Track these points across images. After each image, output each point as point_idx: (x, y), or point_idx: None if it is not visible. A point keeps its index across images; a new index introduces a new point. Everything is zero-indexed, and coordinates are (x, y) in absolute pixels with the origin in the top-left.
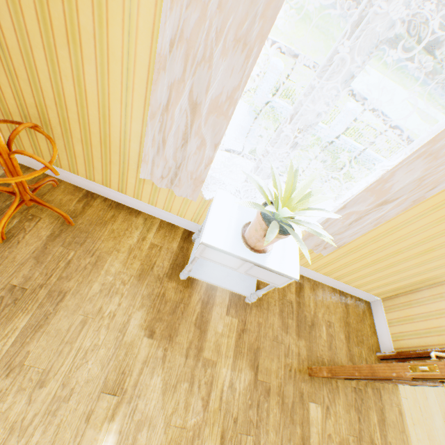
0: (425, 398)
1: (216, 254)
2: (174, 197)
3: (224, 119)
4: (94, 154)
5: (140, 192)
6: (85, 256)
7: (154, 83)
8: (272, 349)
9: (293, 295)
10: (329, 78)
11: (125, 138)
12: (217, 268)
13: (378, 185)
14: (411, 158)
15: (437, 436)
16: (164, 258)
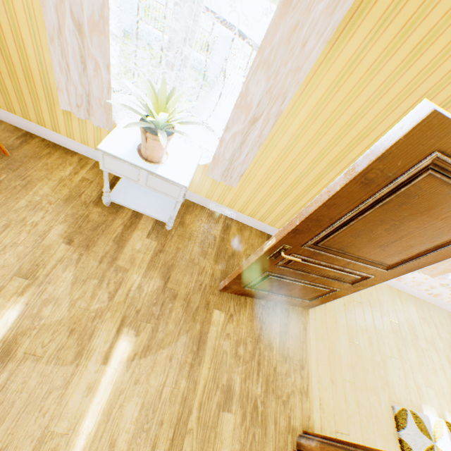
0: (334, 322)
1: (115, 164)
2: (100, 133)
3: (106, 39)
4: (23, 89)
5: (72, 131)
6: (16, 180)
7: (43, 6)
8: (187, 268)
9: (218, 232)
10: (181, 1)
11: (43, 69)
12: (140, 198)
13: (242, 101)
14: (254, 70)
15: (339, 350)
16: (94, 190)
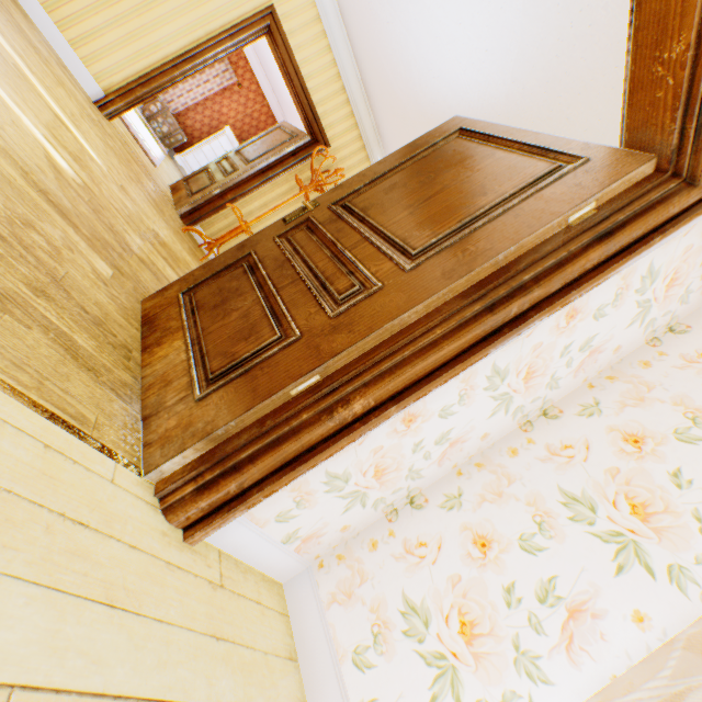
0: (112, 590)
1: None
2: None
3: None
4: None
5: None
6: (188, 250)
7: None
8: None
9: None
10: None
11: None
12: None
13: None
14: None
15: None
16: None
